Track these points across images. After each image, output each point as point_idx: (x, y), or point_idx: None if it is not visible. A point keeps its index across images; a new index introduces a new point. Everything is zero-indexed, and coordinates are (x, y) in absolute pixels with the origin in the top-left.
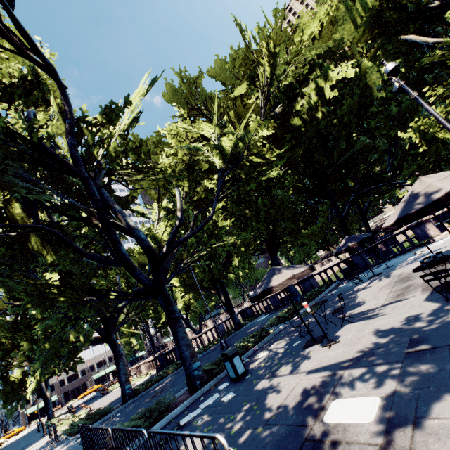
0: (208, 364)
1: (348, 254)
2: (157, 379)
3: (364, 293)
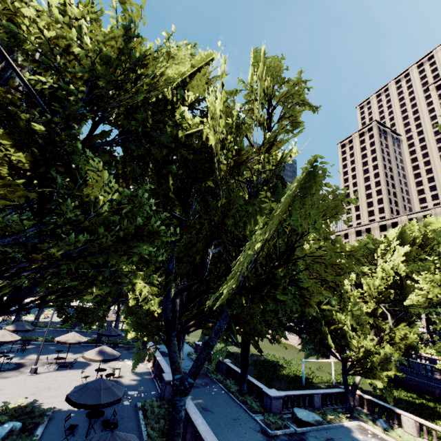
0: (19, 335)
1: (296, 337)
2: (51, 326)
3: (64, 354)
